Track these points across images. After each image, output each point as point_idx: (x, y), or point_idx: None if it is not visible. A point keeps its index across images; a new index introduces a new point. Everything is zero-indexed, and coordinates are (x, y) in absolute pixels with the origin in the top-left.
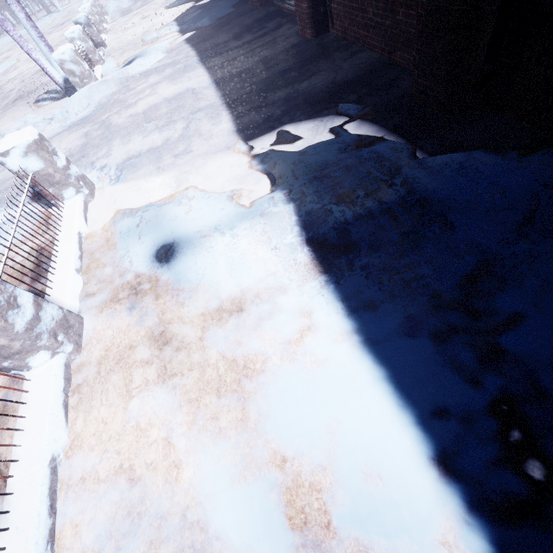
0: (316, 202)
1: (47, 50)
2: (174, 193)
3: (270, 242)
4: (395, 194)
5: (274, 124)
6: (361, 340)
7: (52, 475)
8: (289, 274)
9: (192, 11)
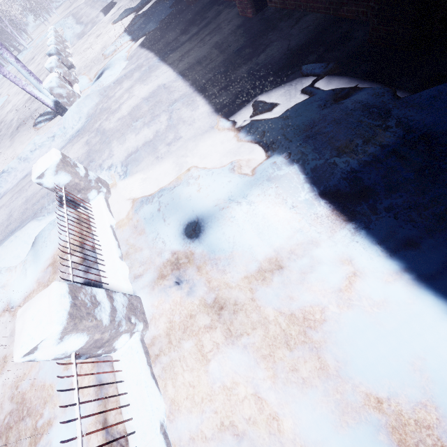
0: (318, 159)
1: (37, 82)
2: (179, 176)
3: (285, 202)
4: (393, 136)
5: (247, 98)
6: (414, 278)
7: (165, 440)
8: (314, 228)
9: (136, 20)
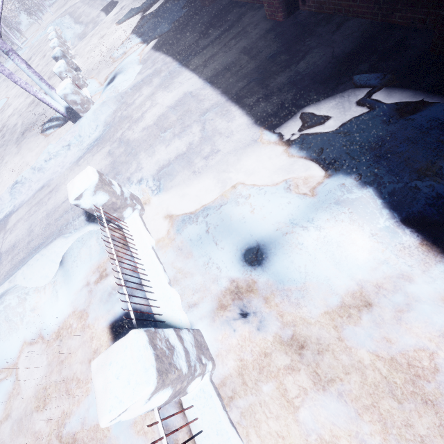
0: (397, 182)
1: (48, 88)
2: (224, 193)
3: (362, 229)
4: None
5: (291, 109)
6: None
7: None
8: (403, 260)
9: (145, 21)
